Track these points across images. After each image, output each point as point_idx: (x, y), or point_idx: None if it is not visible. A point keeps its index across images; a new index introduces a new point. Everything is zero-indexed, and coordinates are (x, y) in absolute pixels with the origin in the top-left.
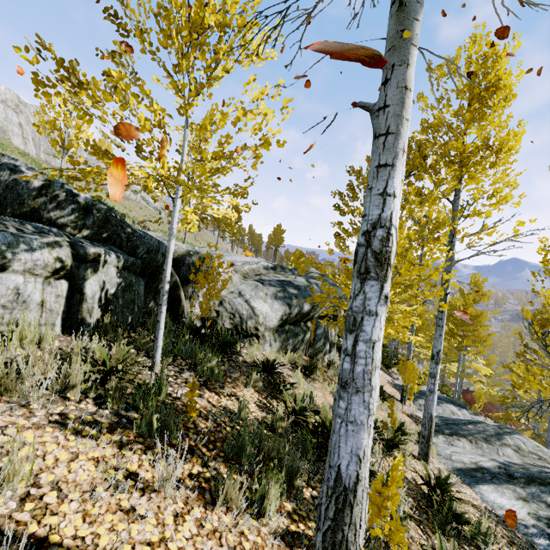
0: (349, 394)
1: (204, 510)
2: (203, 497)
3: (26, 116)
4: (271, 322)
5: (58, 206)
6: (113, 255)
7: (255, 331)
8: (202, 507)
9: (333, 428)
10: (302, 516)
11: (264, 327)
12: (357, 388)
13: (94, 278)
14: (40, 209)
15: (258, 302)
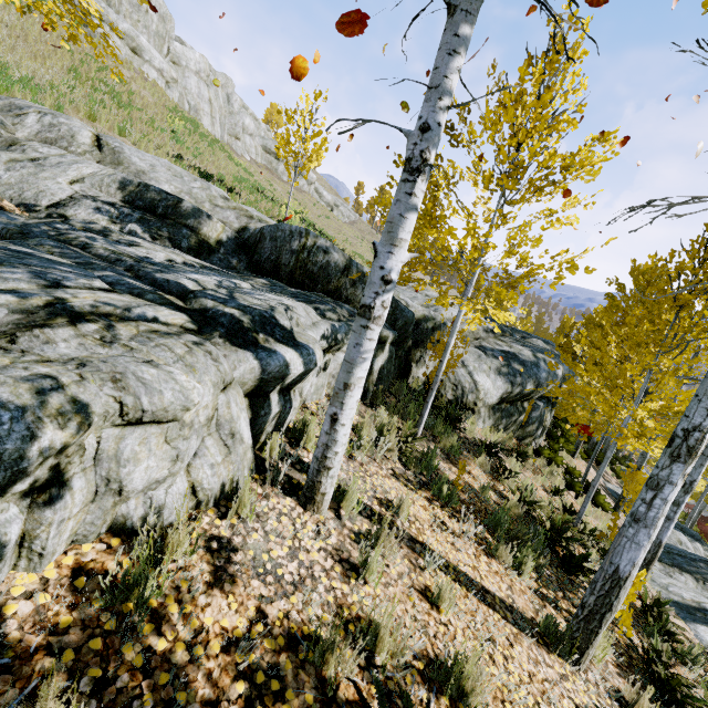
0: (638, 526)
1: (486, 557)
2: (483, 549)
3: (215, 89)
4: (491, 399)
5: (353, 286)
6: (391, 335)
7: (473, 406)
8: (485, 556)
9: (618, 542)
10: (543, 584)
11: (482, 403)
12: (646, 525)
13: (380, 357)
14: (342, 288)
15: (481, 376)
